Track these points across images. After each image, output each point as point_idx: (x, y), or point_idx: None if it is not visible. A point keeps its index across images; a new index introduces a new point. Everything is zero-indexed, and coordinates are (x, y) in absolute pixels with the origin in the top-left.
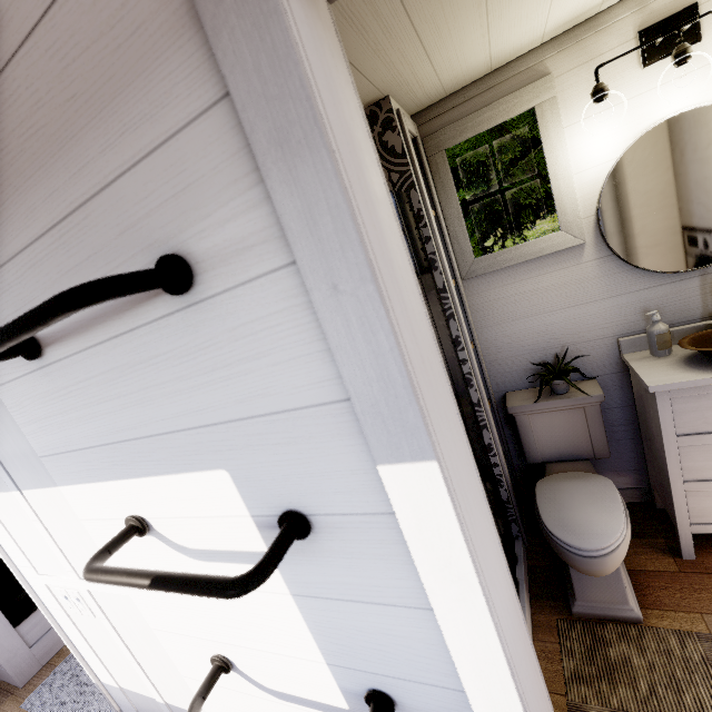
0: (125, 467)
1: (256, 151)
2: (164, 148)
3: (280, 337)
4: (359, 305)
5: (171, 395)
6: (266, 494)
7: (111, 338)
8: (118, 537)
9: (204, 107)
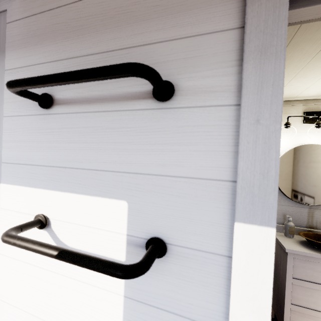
0: (58, 183)
1: (246, 51)
2: (192, 38)
3: (206, 138)
4: (268, 132)
5: (119, 150)
6: (146, 223)
7: (101, 111)
8: (29, 223)
9: (223, 29)
